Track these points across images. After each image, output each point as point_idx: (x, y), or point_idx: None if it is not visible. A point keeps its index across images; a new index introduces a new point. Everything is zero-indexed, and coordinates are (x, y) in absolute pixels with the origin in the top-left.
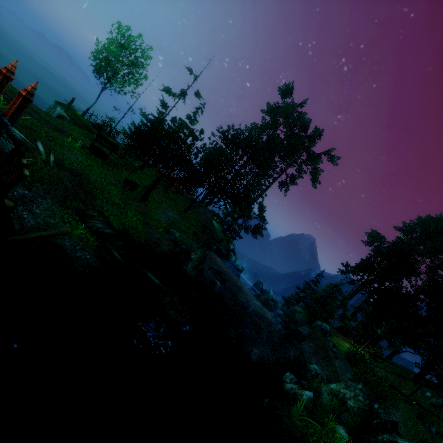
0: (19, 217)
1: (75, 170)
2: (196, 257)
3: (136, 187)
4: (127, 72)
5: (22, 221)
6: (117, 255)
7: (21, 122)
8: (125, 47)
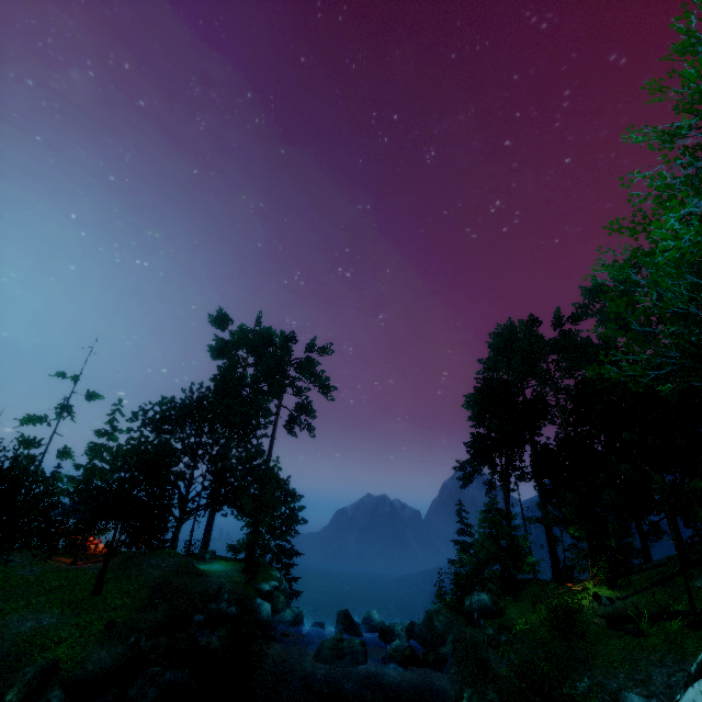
0: None
1: None
2: (18, 692)
3: None
4: None
5: None
6: None
7: None
8: None
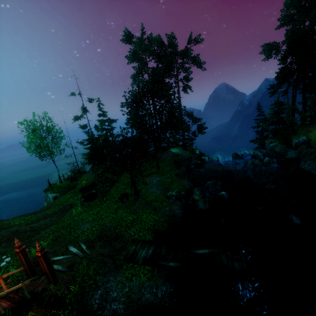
0: (113, 312)
1: (98, 233)
2: (199, 196)
3: (127, 195)
4: (51, 139)
5: (117, 313)
6: (172, 264)
7: (49, 240)
8: (36, 129)
